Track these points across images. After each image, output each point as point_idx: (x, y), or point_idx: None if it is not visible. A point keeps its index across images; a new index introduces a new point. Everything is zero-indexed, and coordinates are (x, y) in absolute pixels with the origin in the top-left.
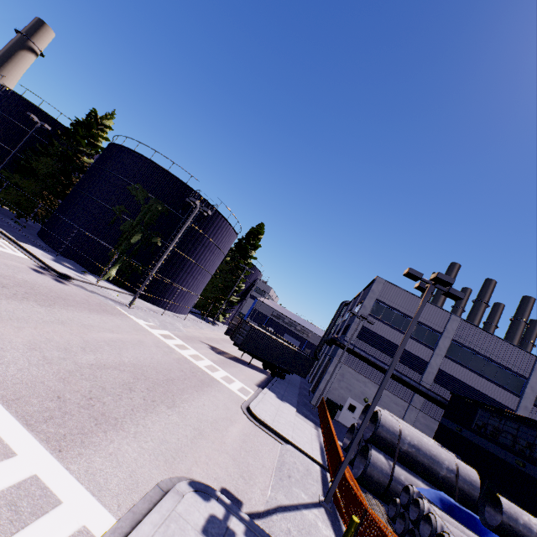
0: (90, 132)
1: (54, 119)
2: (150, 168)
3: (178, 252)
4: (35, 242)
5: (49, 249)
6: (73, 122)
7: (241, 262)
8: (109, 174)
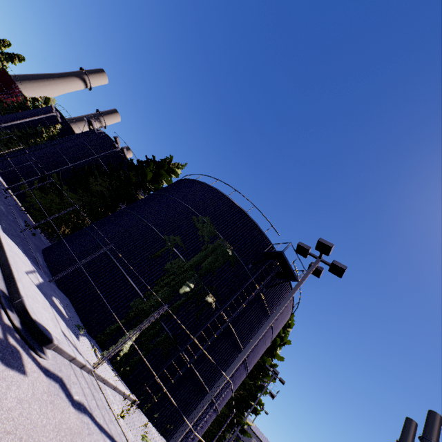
0: (157, 172)
1: (128, 160)
2: (226, 204)
3: (229, 329)
4: (31, 252)
5: (44, 269)
6: (147, 159)
7: (266, 360)
8: (173, 200)
